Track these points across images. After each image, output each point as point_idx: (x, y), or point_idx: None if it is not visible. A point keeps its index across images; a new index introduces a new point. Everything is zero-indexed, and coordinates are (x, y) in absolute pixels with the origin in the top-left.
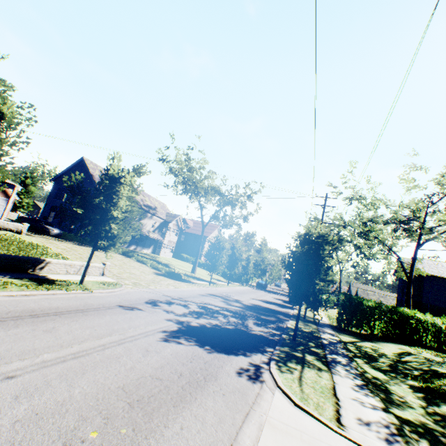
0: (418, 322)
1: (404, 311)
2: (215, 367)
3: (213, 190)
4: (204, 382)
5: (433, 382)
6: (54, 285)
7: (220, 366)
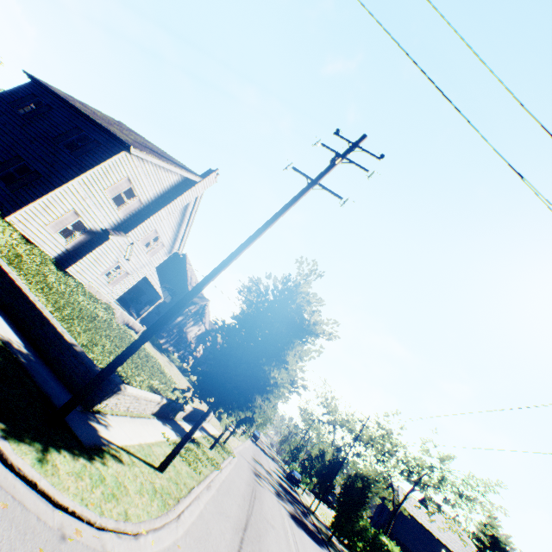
0: None
1: (383, 539)
2: None
3: None
4: None
5: None
6: (225, 447)
7: None
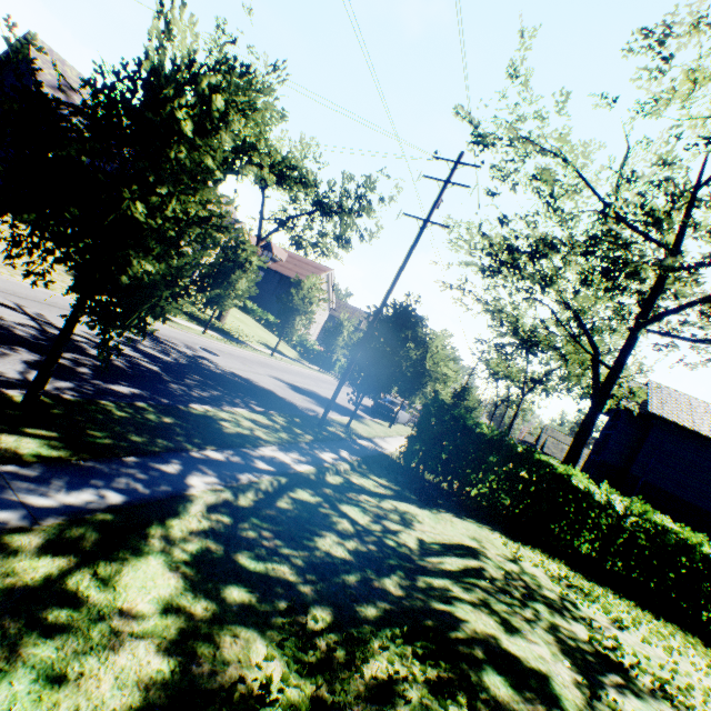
0: (571, 496)
1: (547, 465)
2: None
3: (285, 164)
4: None
5: (362, 668)
6: None
7: None
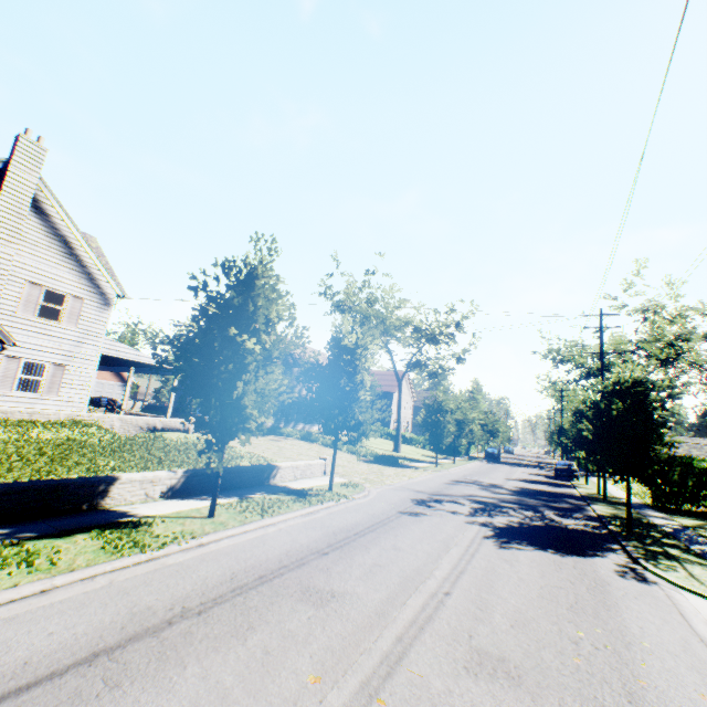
0: None
1: None
2: (590, 571)
3: (406, 325)
4: (600, 587)
5: None
6: (316, 496)
7: (593, 570)
